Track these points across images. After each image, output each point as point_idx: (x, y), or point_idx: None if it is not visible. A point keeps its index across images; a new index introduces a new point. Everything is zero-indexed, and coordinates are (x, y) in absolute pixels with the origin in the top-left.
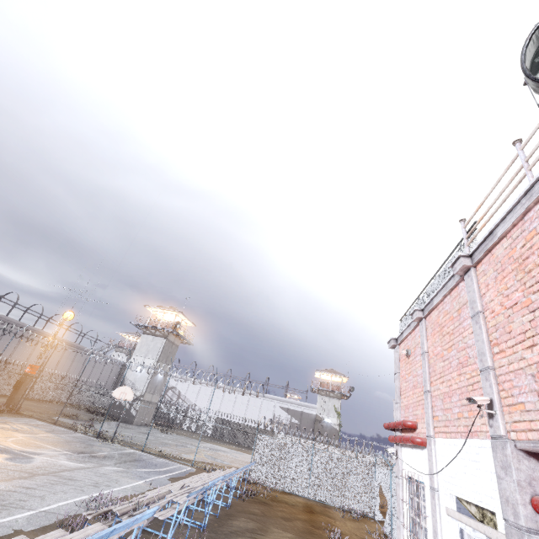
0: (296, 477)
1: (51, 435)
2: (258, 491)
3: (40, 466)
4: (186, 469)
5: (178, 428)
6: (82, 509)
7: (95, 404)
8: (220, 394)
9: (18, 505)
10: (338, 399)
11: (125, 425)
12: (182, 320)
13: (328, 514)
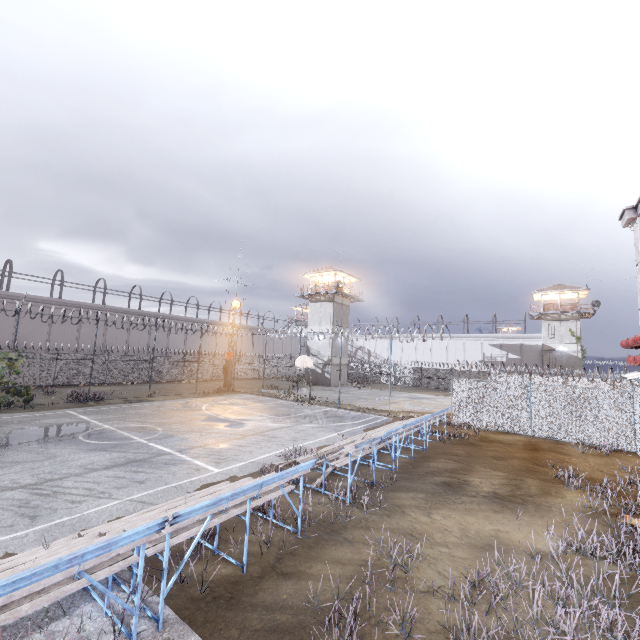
0: (511, 416)
1: (259, 405)
2: (464, 433)
3: (250, 429)
4: (382, 419)
5: (376, 383)
6: (282, 459)
7: (296, 374)
8: (412, 344)
9: (233, 459)
10: (575, 321)
11: (324, 388)
12: (343, 278)
13: (559, 450)
